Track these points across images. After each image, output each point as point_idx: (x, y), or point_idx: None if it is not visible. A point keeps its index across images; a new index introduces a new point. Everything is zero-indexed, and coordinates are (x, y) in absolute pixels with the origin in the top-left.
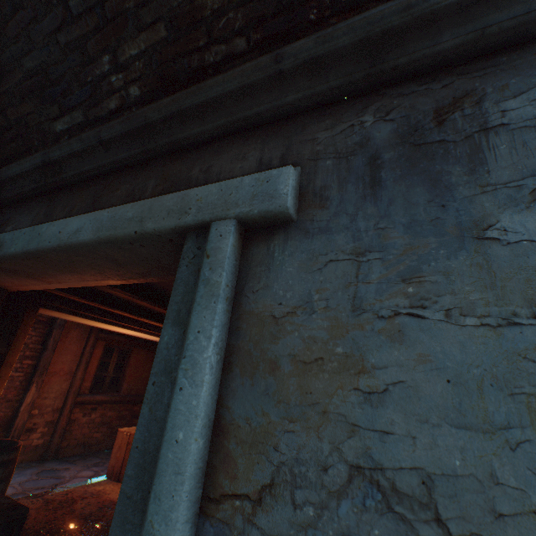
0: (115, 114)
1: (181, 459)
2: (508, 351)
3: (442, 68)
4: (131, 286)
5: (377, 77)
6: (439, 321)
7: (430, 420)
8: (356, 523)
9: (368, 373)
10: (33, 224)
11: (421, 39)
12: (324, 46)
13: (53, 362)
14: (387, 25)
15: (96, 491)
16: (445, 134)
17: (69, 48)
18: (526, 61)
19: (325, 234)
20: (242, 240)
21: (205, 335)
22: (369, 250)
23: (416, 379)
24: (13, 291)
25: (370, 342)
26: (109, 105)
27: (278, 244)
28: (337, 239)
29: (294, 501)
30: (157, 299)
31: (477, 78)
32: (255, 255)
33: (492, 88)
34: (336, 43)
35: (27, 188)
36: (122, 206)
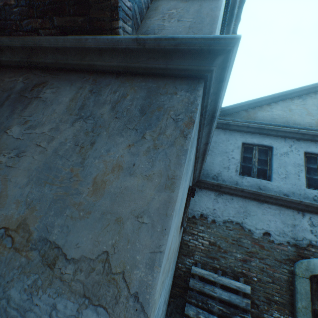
0: None
1: None
2: None
3: (50, 69)
4: None
5: (31, 63)
6: None
7: None
8: None
9: None
10: None
11: (43, 55)
12: (12, 43)
13: None
14: (30, 45)
15: None
16: (29, 94)
17: None
18: (64, 77)
19: None
20: None
21: None
22: None
23: None
24: None
25: None
26: None
27: None
28: None
29: None
30: None
31: (52, 77)
32: None
33: (51, 83)
34: (15, 44)
35: None
36: None
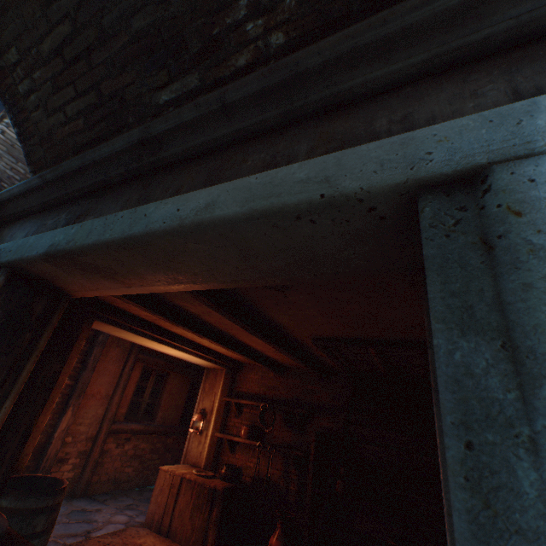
0: (244, 72)
1: None
2: None
3: None
4: (215, 295)
5: None
6: None
7: None
8: None
9: None
10: (122, 211)
11: None
12: None
13: (90, 383)
14: None
15: (136, 545)
16: None
17: None
18: None
19: None
20: None
21: None
22: None
23: None
24: (77, 297)
25: None
26: (236, 61)
27: None
28: None
29: None
30: (237, 313)
31: None
32: None
33: None
34: None
35: (113, 172)
36: (280, 168)
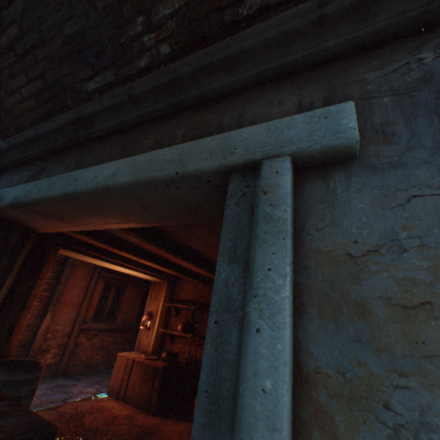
0: (145, 72)
1: (273, 412)
2: None
3: None
4: (142, 230)
5: (433, 14)
6: None
7: None
8: None
9: None
10: (65, 172)
11: None
12: None
13: (64, 294)
14: None
15: (100, 406)
16: None
17: (106, 13)
18: None
19: (398, 169)
20: (293, 179)
21: (278, 273)
22: None
23: None
24: (41, 232)
25: None
26: (139, 63)
27: (339, 181)
28: (417, 174)
29: None
30: (161, 242)
31: None
32: (312, 193)
33: None
34: None
35: (59, 141)
36: (158, 150)
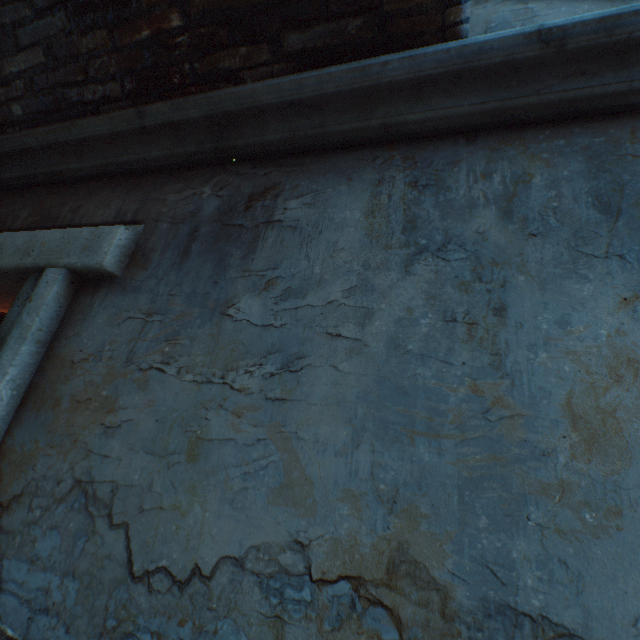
0: None
1: None
2: (199, 401)
3: (272, 156)
4: None
5: (224, 152)
6: (173, 375)
7: (135, 447)
8: (63, 519)
9: (115, 412)
10: None
11: (255, 127)
12: (178, 114)
13: None
14: (225, 109)
15: None
16: (246, 219)
17: None
18: (318, 167)
19: (136, 293)
20: (76, 288)
21: (3, 372)
22: (157, 313)
23: (141, 418)
24: None
25: (126, 388)
26: None
27: (101, 297)
28: (142, 299)
29: (31, 506)
30: None
31: (287, 173)
32: (81, 304)
33: (290, 185)
34: (187, 113)
35: None
36: None
